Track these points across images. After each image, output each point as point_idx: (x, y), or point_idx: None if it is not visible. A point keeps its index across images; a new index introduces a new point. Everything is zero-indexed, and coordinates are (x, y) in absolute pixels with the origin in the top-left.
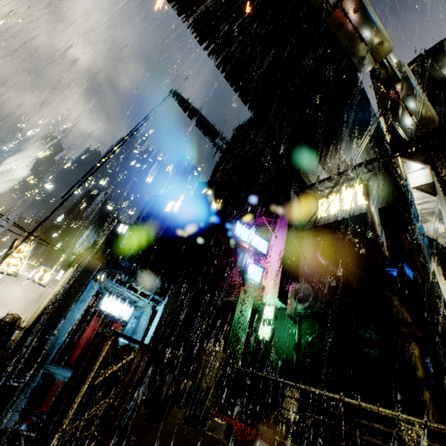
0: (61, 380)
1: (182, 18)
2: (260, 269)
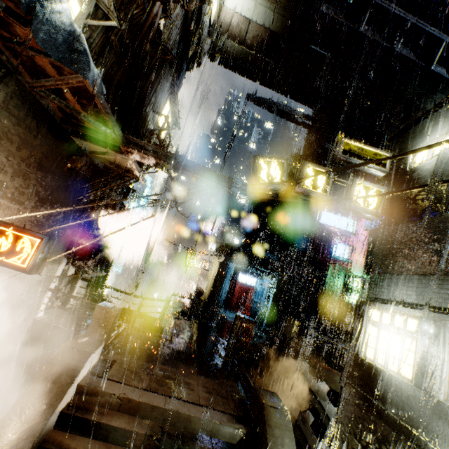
0: (230, 321)
1: (236, 72)
2: (348, 247)
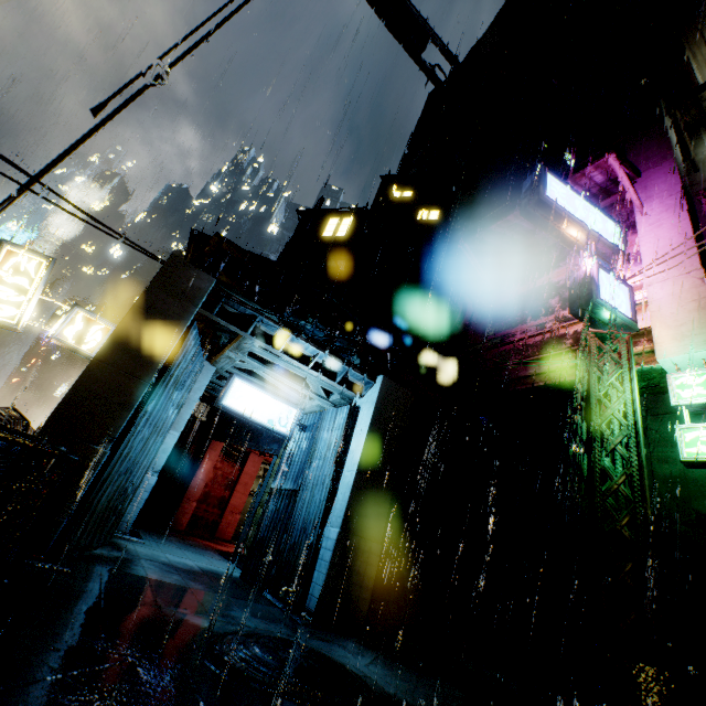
0: (147, 581)
1: None
2: (622, 287)
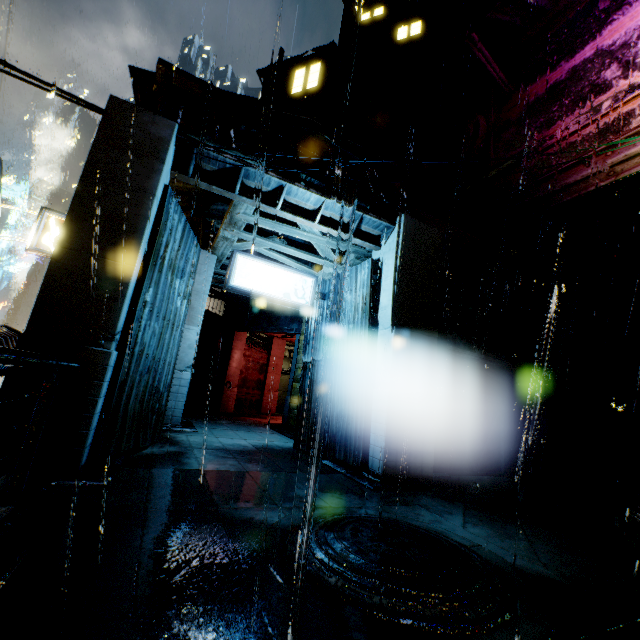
0: (200, 475)
1: None
2: None
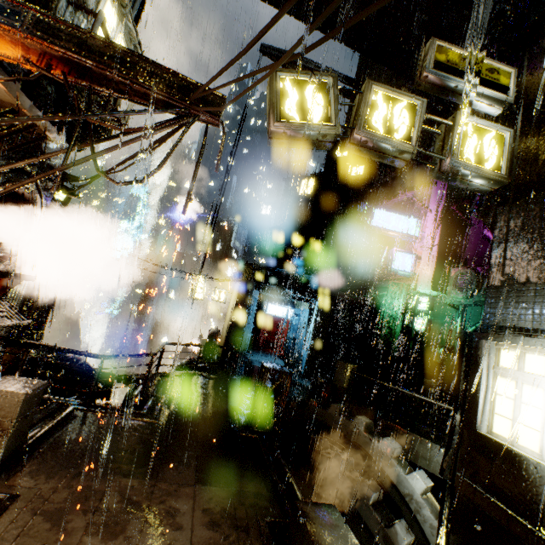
0: (258, 367)
1: None
2: (411, 256)
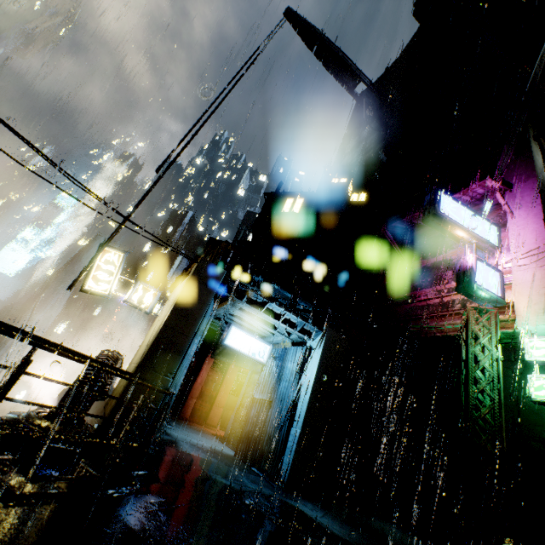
0: (191, 456)
1: None
2: (494, 272)
